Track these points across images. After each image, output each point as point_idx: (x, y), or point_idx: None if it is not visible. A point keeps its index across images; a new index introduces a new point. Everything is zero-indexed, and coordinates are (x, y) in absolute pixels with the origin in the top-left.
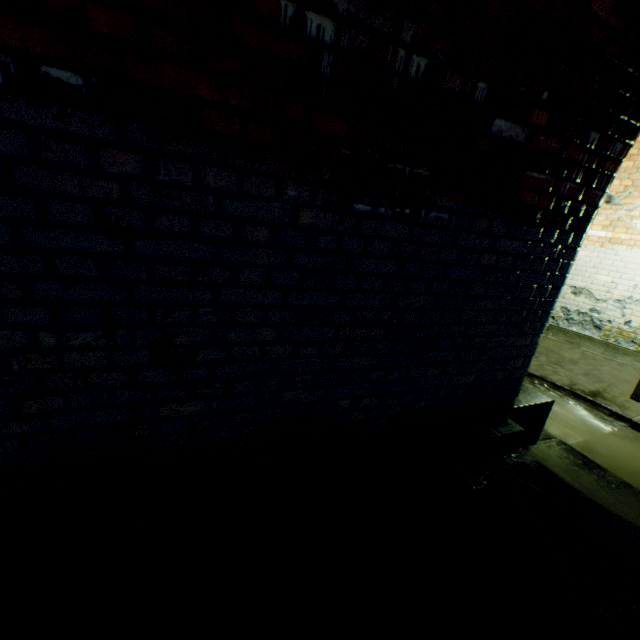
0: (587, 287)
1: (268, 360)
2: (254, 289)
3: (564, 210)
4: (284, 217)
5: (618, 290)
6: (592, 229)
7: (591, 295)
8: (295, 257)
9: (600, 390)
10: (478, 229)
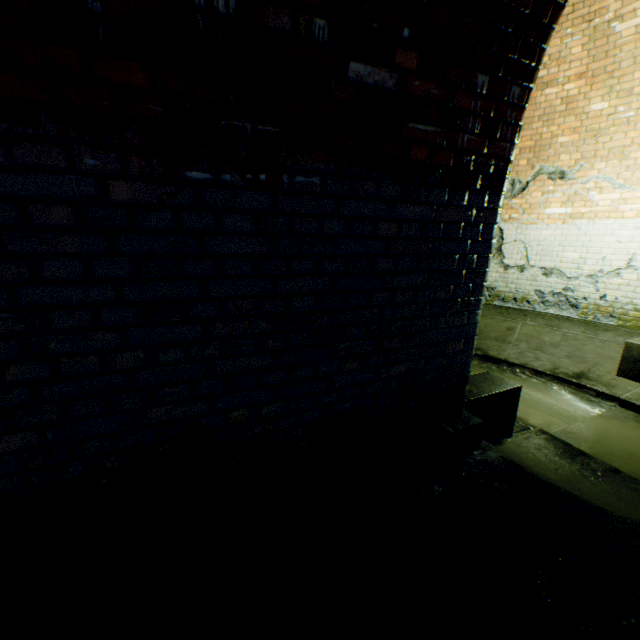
0: (557, 266)
1: (115, 372)
2: (70, 285)
3: (469, 166)
4: (89, 192)
5: (588, 265)
6: (551, 207)
7: (562, 274)
8: (119, 241)
9: (584, 371)
10: (365, 194)
